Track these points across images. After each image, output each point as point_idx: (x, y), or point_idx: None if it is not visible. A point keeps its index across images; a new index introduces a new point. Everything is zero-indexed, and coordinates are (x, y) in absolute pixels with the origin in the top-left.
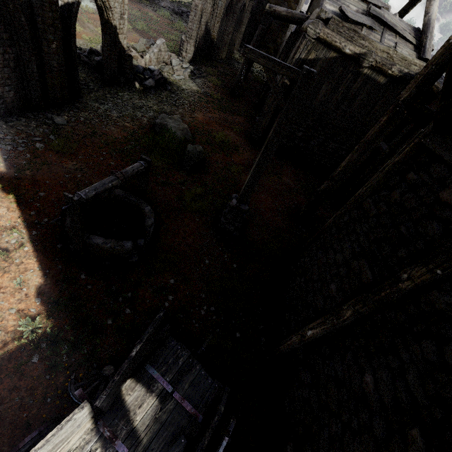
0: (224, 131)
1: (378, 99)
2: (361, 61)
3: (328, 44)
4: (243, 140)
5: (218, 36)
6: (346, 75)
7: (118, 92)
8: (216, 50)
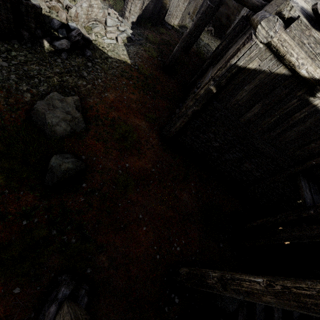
0: (135, 119)
1: (319, 137)
2: (317, 88)
3: (280, 55)
4: (153, 134)
5: (174, 1)
6: (290, 99)
7: (12, 50)
8: (169, 15)
